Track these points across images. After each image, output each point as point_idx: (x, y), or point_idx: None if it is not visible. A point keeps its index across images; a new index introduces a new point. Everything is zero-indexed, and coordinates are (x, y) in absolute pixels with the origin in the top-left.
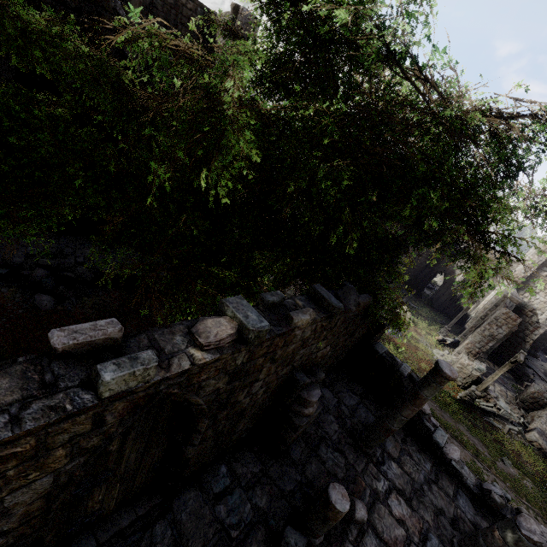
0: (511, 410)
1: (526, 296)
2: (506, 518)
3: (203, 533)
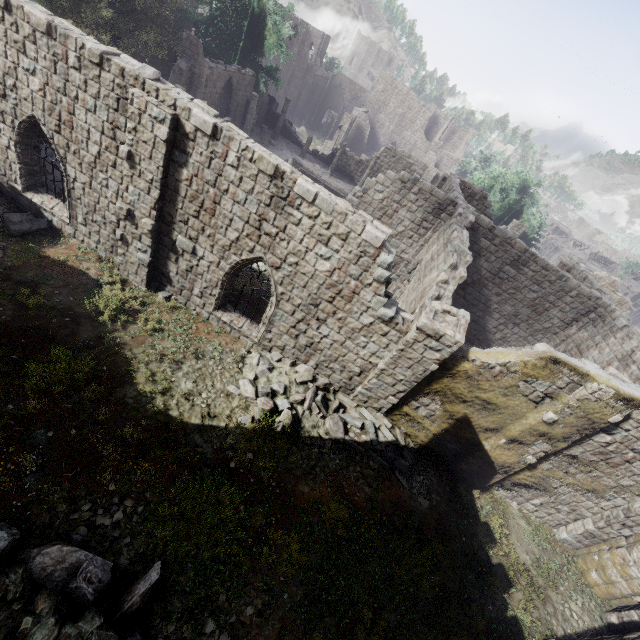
0: None
1: (376, 117)
2: (317, 156)
3: None
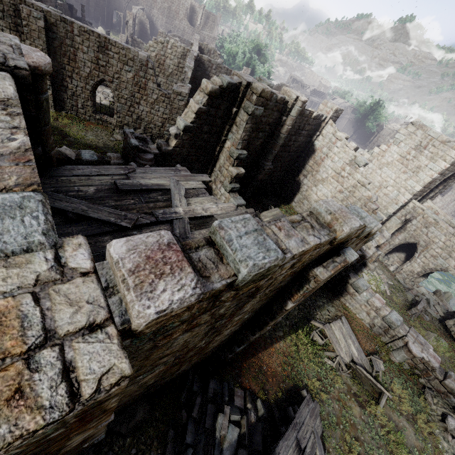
0: None
1: (151, 12)
2: None
3: None
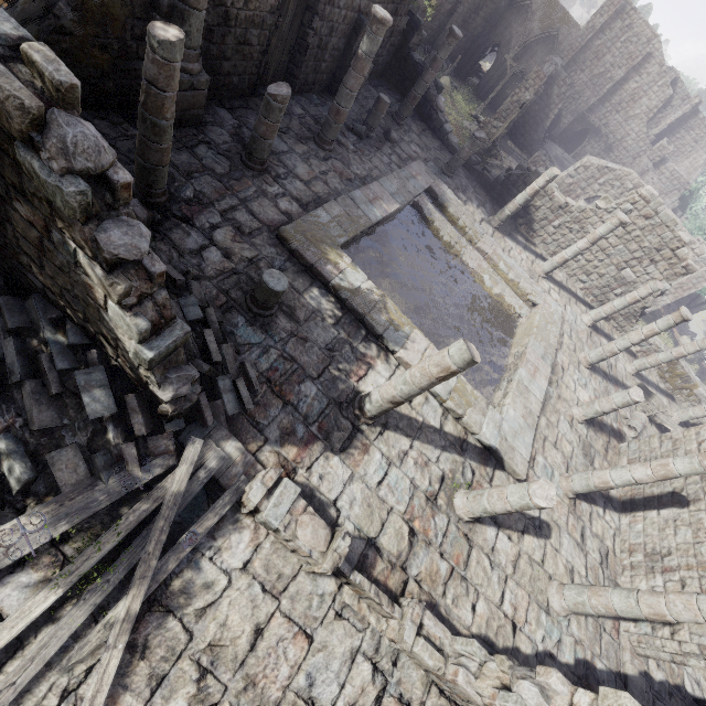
0: (511, 166)
1: (571, 76)
2: (475, 170)
3: (314, 112)
